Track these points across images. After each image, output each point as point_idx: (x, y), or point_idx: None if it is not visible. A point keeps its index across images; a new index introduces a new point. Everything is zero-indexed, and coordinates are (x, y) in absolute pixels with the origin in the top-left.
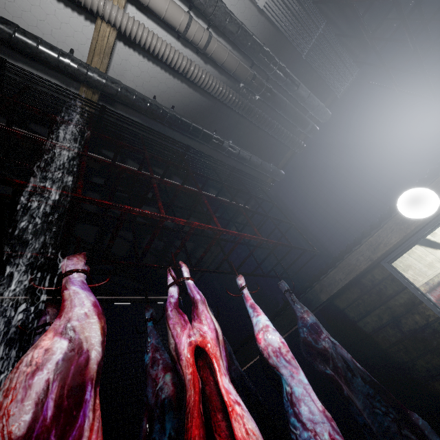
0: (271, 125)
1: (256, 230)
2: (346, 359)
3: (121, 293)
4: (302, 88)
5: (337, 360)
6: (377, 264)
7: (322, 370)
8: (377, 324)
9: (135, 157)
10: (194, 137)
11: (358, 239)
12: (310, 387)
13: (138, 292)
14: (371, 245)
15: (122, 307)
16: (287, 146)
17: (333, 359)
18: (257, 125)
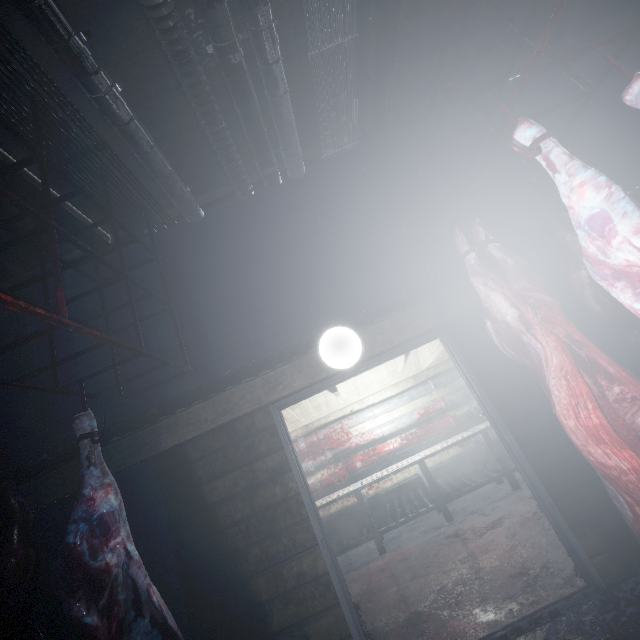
0: (214, 119)
1: (60, 296)
2: (139, 586)
3: None
4: (287, 102)
5: (122, 588)
6: (266, 407)
7: (76, 617)
8: (228, 493)
9: None
10: None
11: (258, 366)
12: None
13: None
14: (269, 381)
15: None
16: (227, 177)
17: (114, 587)
18: (189, 99)
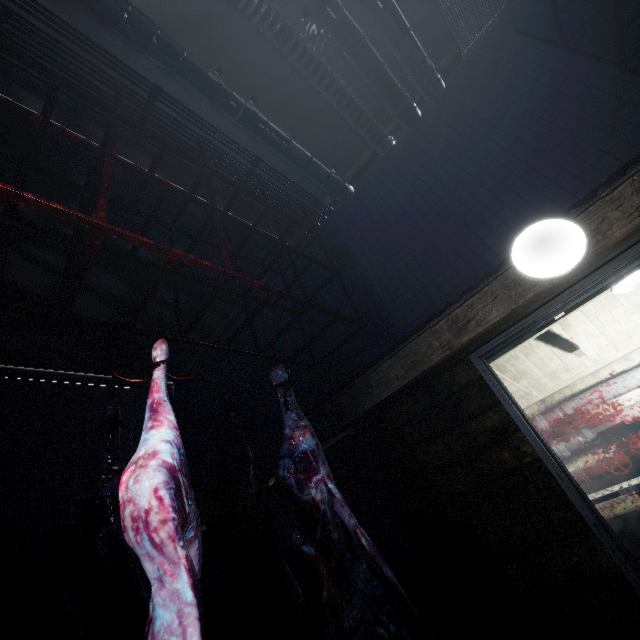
0: (330, 81)
1: (224, 255)
2: (346, 526)
3: (55, 364)
4: (396, 11)
5: (333, 526)
6: (464, 358)
7: (295, 543)
8: (443, 459)
9: (40, 89)
10: (166, 66)
11: (440, 311)
12: (193, 610)
13: (90, 366)
14: (456, 321)
15: (56, 388)
16: (364, 141)
17: (324, 523)
18: (304, 75)
